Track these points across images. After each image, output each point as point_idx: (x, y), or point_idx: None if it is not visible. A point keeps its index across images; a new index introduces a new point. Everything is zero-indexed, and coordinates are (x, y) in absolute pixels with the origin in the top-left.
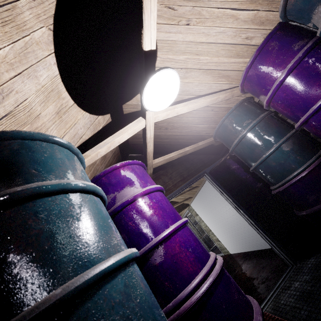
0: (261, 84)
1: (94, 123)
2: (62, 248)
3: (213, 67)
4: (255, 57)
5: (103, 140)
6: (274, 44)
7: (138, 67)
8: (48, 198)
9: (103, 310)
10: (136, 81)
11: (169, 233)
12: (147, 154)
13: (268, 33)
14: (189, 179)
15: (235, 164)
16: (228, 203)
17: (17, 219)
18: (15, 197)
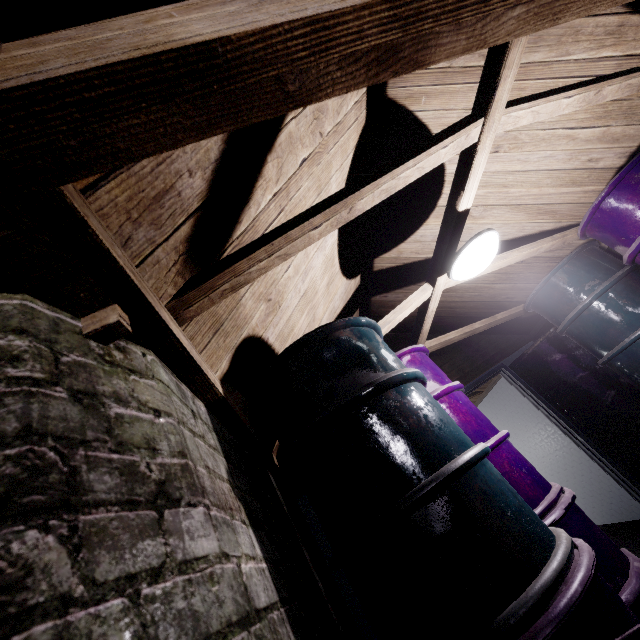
0: (618, 230)
1: (347, 291)
2: (442, 428)
3: (529, 201)
4: (607, 194)
5: (349, 313)
6: (639, 177)
7: (410, 208)
8: (408, 385)
9: (493, 480)
10: (403, 225)
11: (493, 445)
12: (420, 335)
13: (627, 152)
14: (474, 377)
15: (564, 352)
16: (545, 425)
17: (400, 401)
18: (394, 381)
